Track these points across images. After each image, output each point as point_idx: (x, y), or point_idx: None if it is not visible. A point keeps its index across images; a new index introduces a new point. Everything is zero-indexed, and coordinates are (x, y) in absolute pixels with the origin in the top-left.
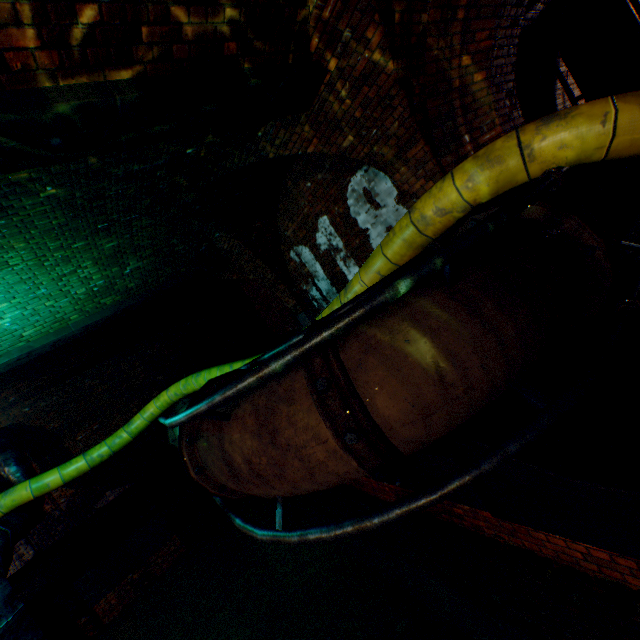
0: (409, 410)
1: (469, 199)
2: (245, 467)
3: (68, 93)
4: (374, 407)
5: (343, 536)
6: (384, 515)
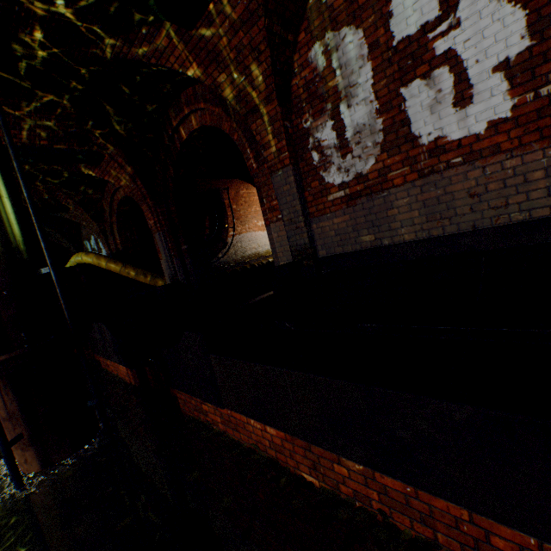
0: None
1: (78, 262)
2: None
3: None
4: None
5: None
6: None
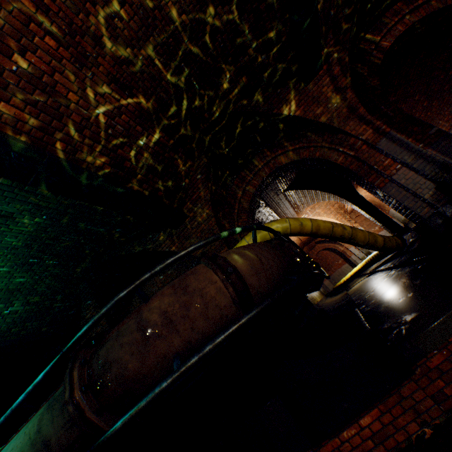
0: (251, 269)
1: None
2: (160, 319)
3: (106, 178)
4: (236, 266)
5: (229, 333)
6: (249, 312)
